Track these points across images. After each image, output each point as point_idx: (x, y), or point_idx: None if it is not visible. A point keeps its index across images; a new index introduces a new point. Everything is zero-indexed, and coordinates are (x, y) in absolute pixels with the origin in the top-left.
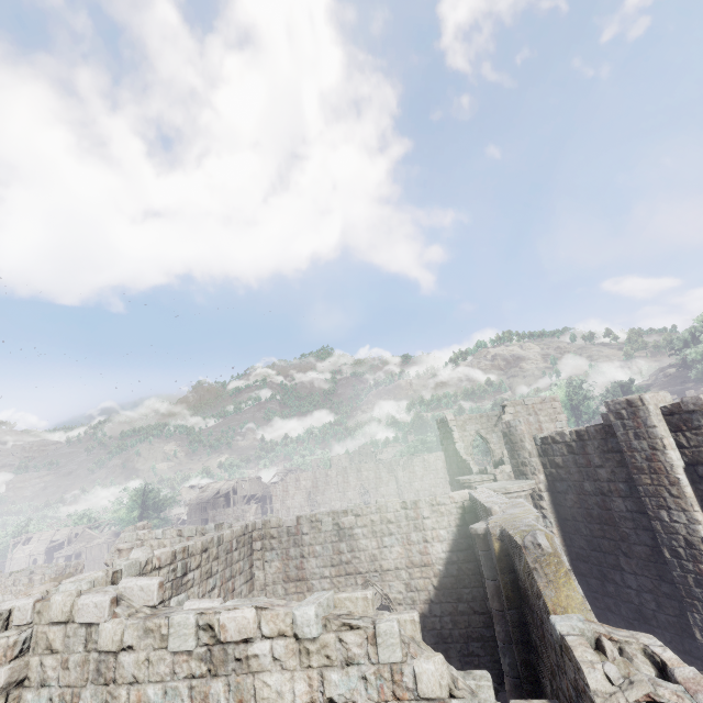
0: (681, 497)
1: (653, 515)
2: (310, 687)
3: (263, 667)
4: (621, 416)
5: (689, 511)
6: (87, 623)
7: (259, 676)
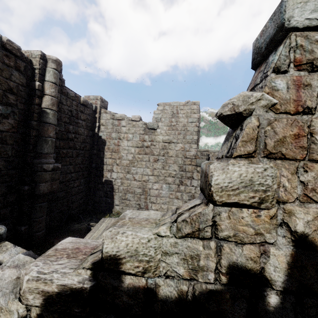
0: None
1: None
2: None
3: None
4: None
5: None
6: None
7: None
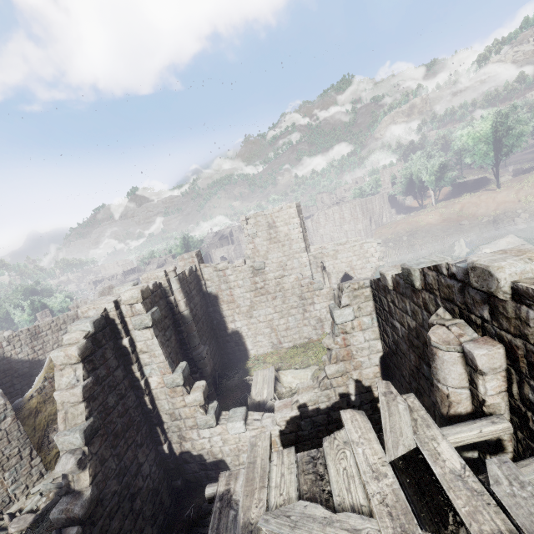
0: None
1: None
2: None
3: None
4: None
5: None
6: None
7: None
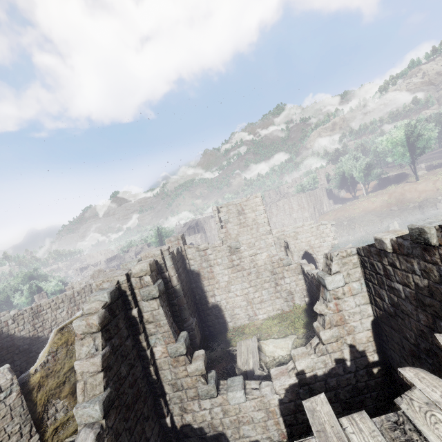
0: None
1: None
2: None
3: None
4: None
5: None
6: None
7: None
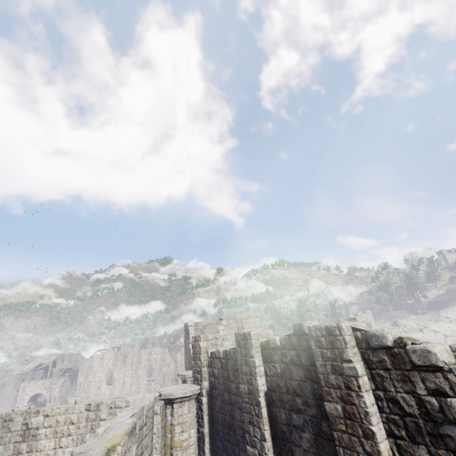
0: (259, 416)
1: (247, 429)
2: None
3: None
4: (240, 345)
5: (262, 429)
6: None
7: None
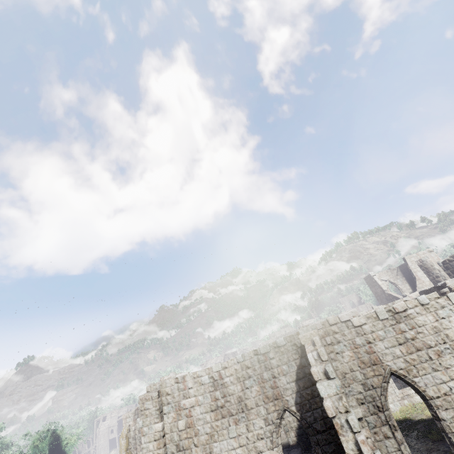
0: None
1: None
2: (434, 316)
3: (414, 316)
4: None
5: None
6: (345, 321)
7: (415, 318)
